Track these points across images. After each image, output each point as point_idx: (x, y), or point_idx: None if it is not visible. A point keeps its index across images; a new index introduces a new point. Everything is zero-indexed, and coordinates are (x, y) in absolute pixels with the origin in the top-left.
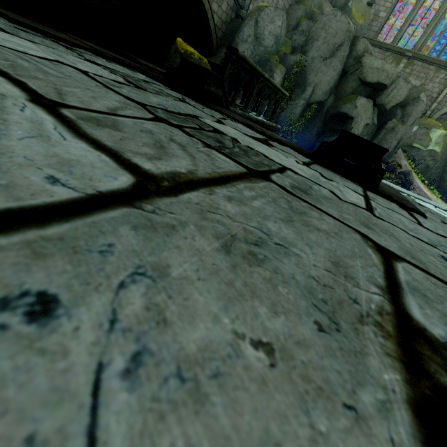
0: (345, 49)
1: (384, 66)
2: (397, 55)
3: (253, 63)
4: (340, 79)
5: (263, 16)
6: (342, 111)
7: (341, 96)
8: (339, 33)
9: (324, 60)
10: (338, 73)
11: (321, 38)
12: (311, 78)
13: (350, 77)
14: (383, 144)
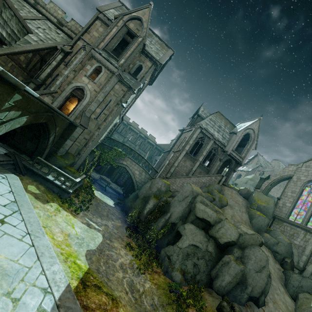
0: (189, 198)
1: (205, 209)
2: (307, 232)
3: (45, 162)
4: (189, 213)
5: (155, 181)
6: (178, 229)
7: (186, 222)
8: (187, 191)
9: (179, 202)
10: (184, 209)
11: (180, 192)
12: (171, 209)
13: (191, 213)
14: (220, 276)
